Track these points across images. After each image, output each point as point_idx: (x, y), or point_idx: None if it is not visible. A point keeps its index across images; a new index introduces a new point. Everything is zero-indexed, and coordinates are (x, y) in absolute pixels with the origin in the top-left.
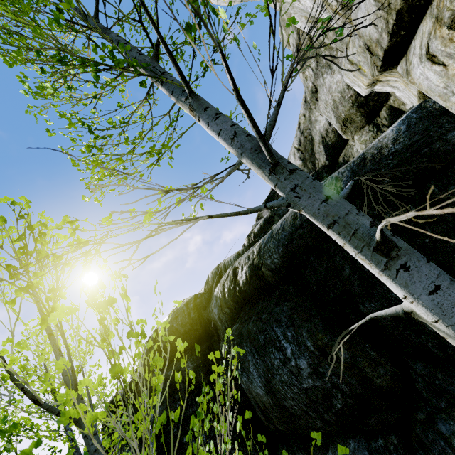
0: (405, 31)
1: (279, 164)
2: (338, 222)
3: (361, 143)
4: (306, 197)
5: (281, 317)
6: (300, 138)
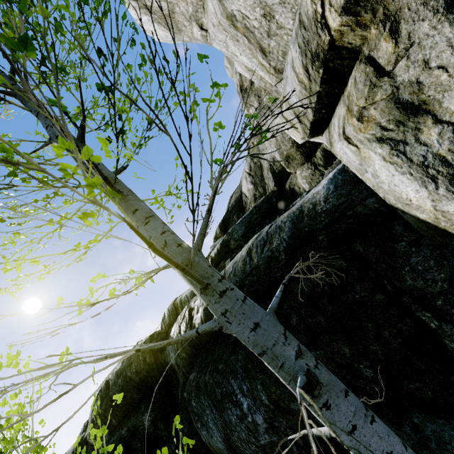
0: (326, 110)
1: (208, 287)
2: (267, 353)
3: (302, 178)
4: (236, 323)
5: (237, 367)
6: (250, 164)
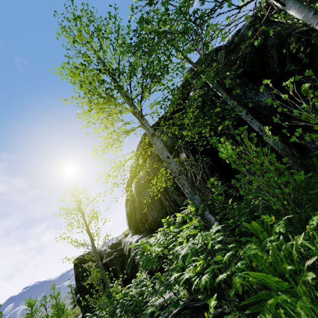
0: None
1: None
2: None
3: None
4: None
5: None
6: None
